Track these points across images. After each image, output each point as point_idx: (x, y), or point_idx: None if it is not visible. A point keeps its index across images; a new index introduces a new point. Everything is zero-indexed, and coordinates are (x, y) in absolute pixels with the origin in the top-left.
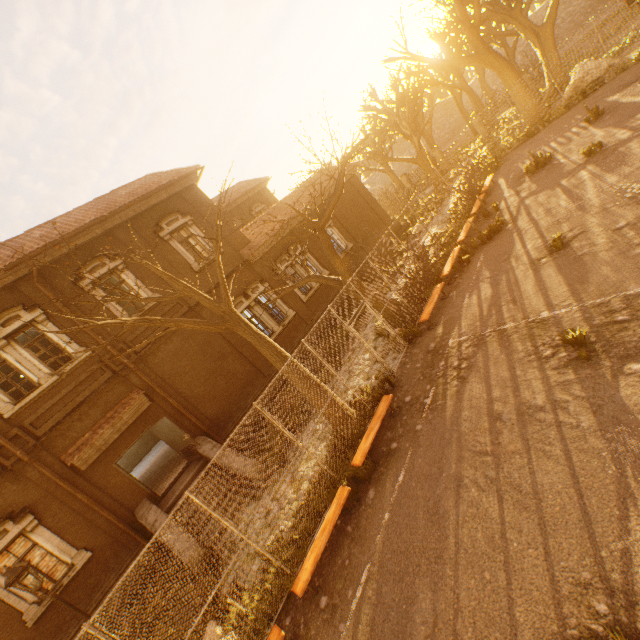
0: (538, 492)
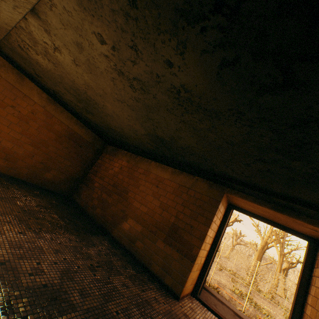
0: (212, 279)
